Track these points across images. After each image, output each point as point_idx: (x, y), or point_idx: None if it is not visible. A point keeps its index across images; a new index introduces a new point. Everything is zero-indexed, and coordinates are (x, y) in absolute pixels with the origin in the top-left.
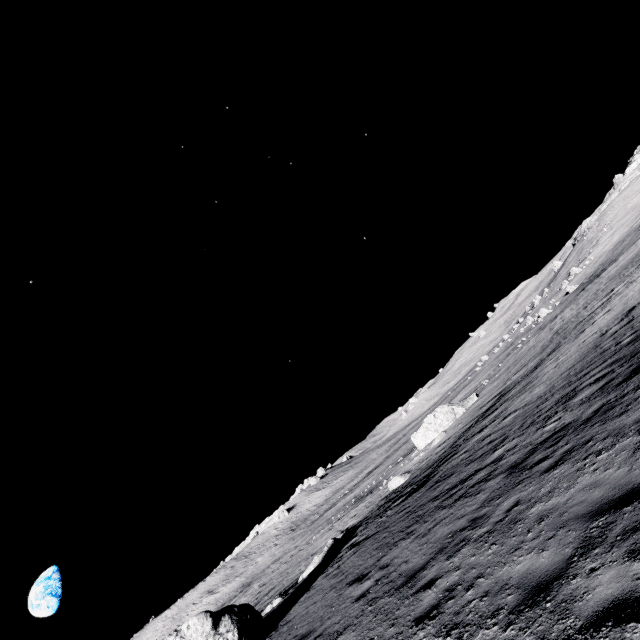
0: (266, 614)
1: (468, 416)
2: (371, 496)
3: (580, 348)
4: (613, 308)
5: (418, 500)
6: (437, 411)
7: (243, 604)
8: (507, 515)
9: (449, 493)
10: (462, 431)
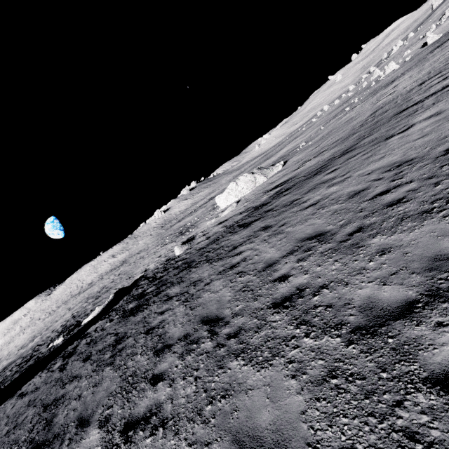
0: (48, 351)
1: (256, 195)
2: (178, 241)
3: (355, 190)
4: (448, 112)
5: (89, 364)
6: (240, 180)
7: None
8: None
9: None
10: (231, 223)
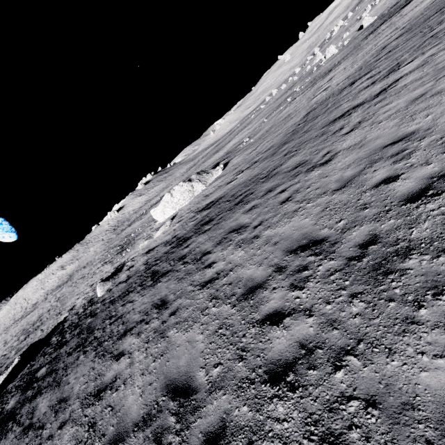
0: None
1: (189, 213)
2: (114, 263)
3: (254, 279)
4: (372, 146)
5: None
6: (175, 190)
7: None
8: None
9: None
10: (152, 260)
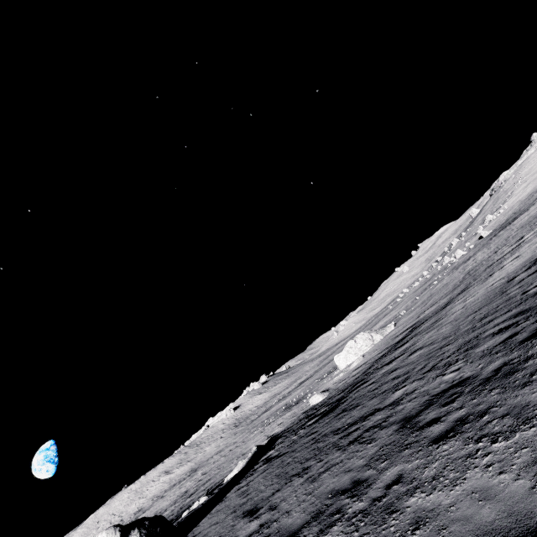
0: (192, 510)
1: (384, 344)
2: (296, 407)
3: (487, 292)
4: (522, 255)
5: (324, 427)
6: (358, 337)
7: (155, 516)
8: (386, 494)
9: (348, 430)
10: (376, 358)
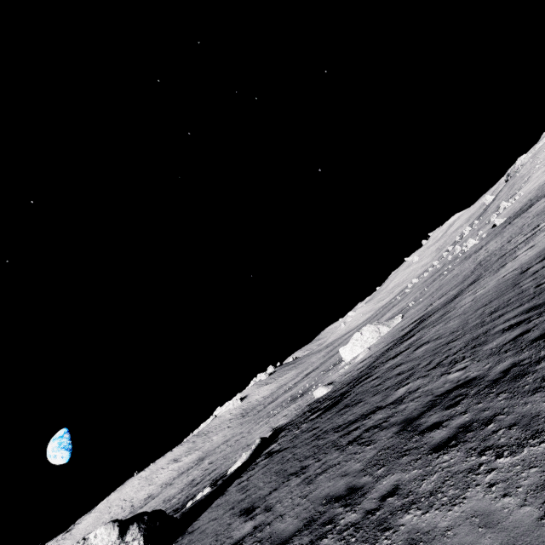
0: (196, 501)
1: (390, 336)
2: (301, 399)
3: (499, 284)
4: (537, 244)
5: (326, 423)
6: (364, 329)
7: (155, 511)
8: (380, 507)
9: (348, 428)
10: (381, 351)
